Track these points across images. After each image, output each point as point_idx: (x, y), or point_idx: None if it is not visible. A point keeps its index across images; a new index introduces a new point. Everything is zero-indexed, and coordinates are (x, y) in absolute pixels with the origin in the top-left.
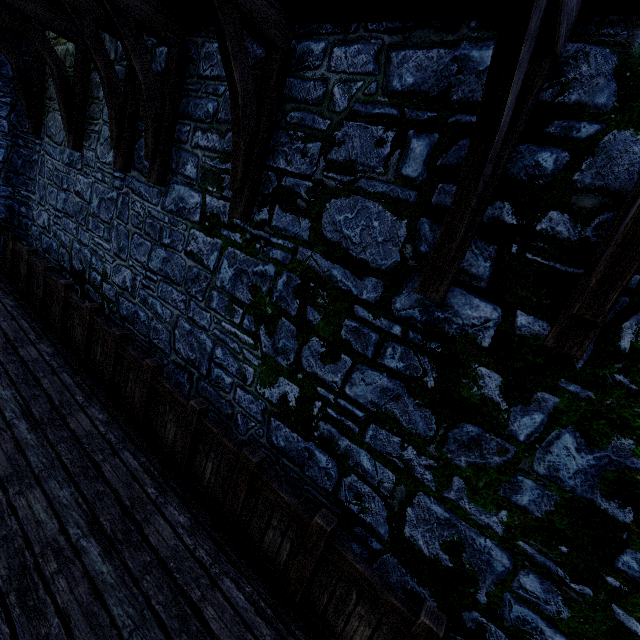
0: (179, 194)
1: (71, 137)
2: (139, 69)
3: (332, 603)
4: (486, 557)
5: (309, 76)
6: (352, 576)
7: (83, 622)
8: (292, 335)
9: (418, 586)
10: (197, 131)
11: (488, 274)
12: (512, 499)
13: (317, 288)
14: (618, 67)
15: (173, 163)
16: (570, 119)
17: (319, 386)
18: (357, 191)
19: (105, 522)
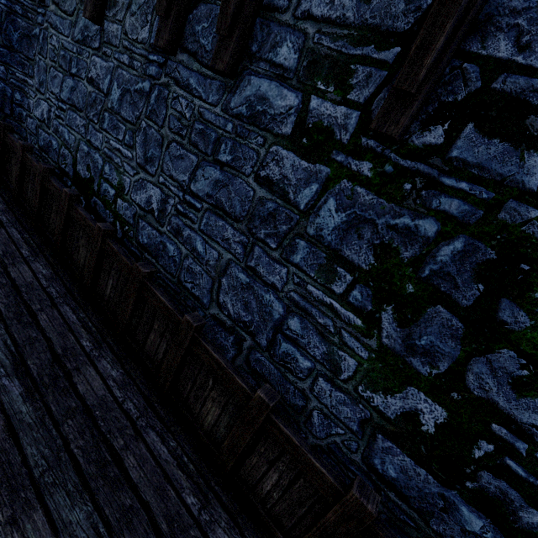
0: (258, 91)
1: None
2: None
3: None
4: None
5: None
6: None
7: None
8: (453, 334)
9: None
10: None
11: None
12: None
13: (537, 274)
14: None
15: (254, 43)
16: None
17: (496, 422)
18: None
19: None
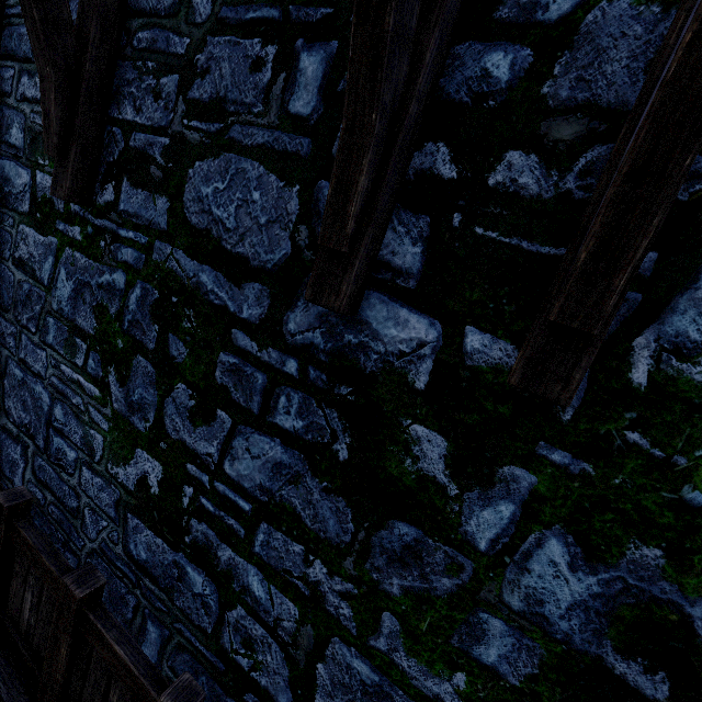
0: (3, 173)
1: None
2: None
3: None
4: None
5: None
6: None
7: None
8: (151, 381)
9: None
10: (23, 76)
11: (419, 266)
12: (473, 653)
13: (181, 304)
14: None
15: None
16: None
17: (189, 462)
18: (229, 145)
19: None
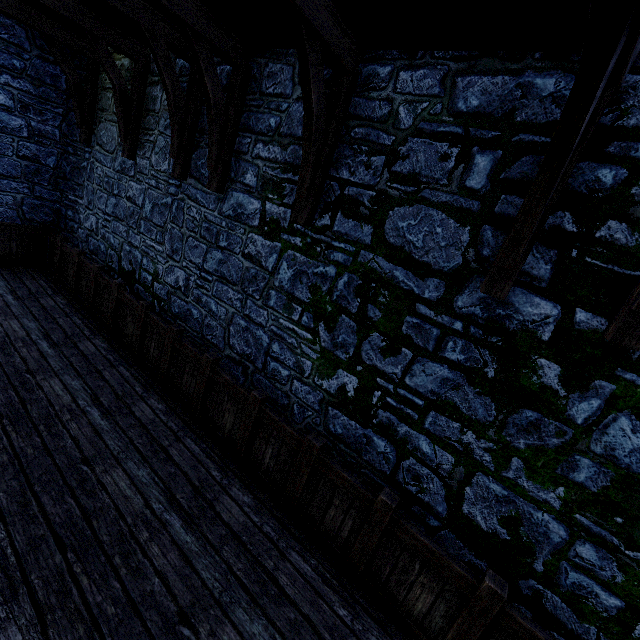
0: (238, 201)
1: (126, 146)
2: (210, 88)
3: (394, 574)
4: (543, 530)
5: (374, 96)
6: (416, 548)
7: (179, 582)
8: (352, 331)
9: (475, 558)
10: (258, 143)
11: (549, 275)
12: (569, 476)
13: (378, 288)
14: None
15: (232, 172)
16: (628, 140)
17: (379, 377)
18: (421, 200)
19: (181, 499)
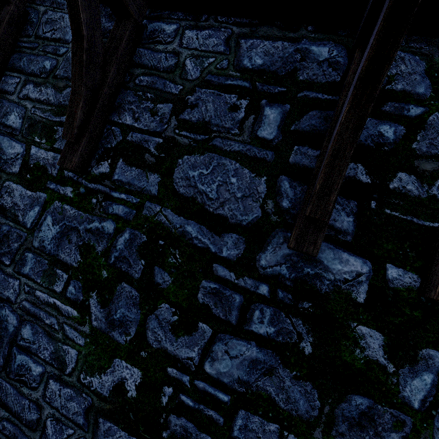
0: None
1: None
2: None
3: None
4: None
5: (160, 48)
6: None
7: None
8: (134, 302)
9: None
10: (28, 84)
11: (353, 228)
12: None
13: (167, 246)
14: (427, 69)
15: None
16: (400, 102)
17: (169, 366)
18: (212, 149)
19: None
